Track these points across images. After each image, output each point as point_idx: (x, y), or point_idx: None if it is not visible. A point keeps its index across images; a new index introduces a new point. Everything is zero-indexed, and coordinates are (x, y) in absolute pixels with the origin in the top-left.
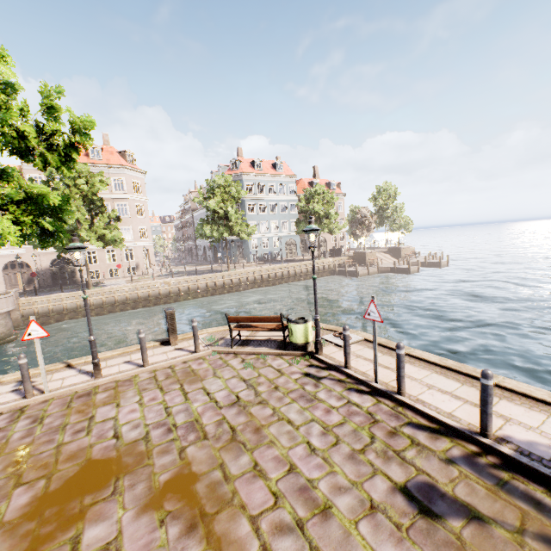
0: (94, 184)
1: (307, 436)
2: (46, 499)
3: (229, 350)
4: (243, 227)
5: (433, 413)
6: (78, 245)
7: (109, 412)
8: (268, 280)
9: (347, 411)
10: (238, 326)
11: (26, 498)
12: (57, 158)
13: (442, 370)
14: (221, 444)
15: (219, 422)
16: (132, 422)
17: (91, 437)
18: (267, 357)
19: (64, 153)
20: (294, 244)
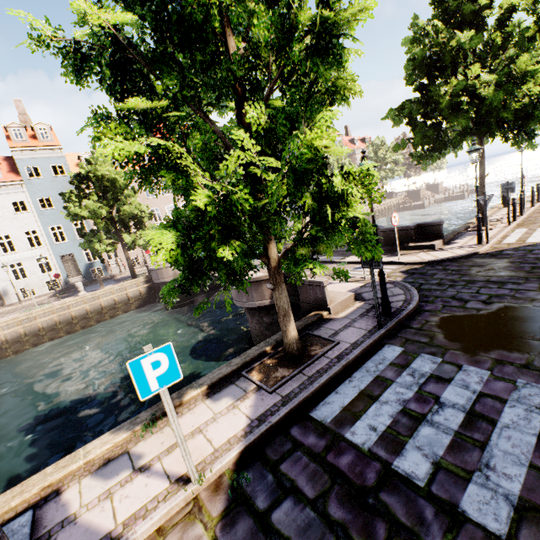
0: None
1: None
2: None
3: None
4: None
5: None
6: None
7: None
8: None
9: None
10: None
11: None
12: None
13: None
14: None
15: None
16: None
17: None
18: None
19: None
20: None
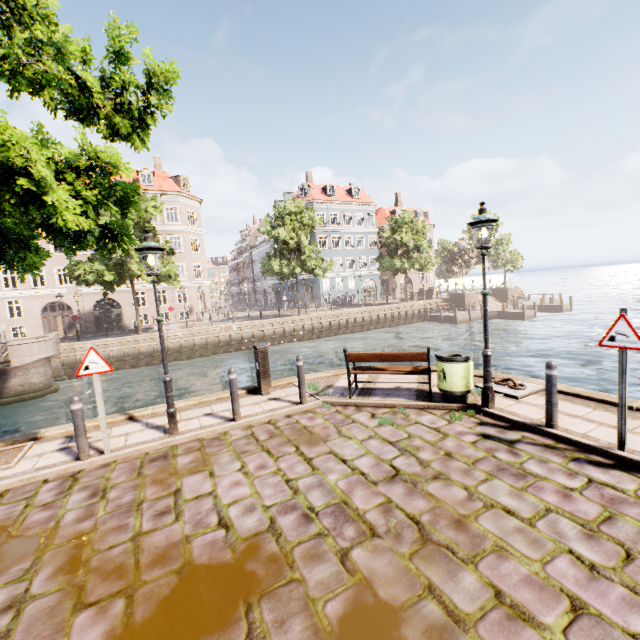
0: (147, 209)
1: (560, 539)
2: None
3: (347, 401)
4: (318, 261)
5: None
6: (153, 245)
7: (202, 485)
8: (346, 326)
9: (602, 497)
10: (356, 369)
11: (95, 635)
12: (127, 123)
13: None
14: (409, 547)
15: (383, 507)
16: (241, 501)
17: (184, 524)
18: (407, 411)
19: (136, 117)
20: (373, 285)
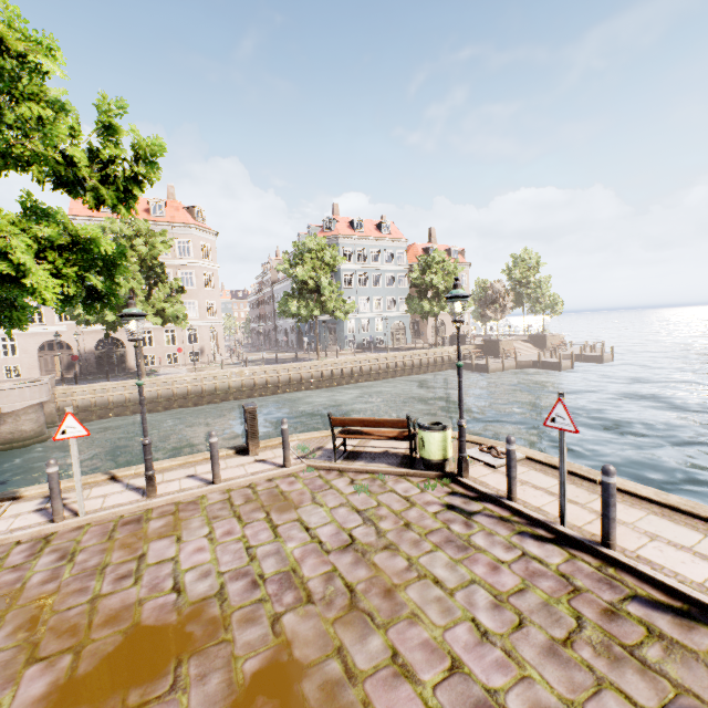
0: (154, 245)
1: (470, 608)
2: (72, 690)
3: (331, 466)
4: (339, 303)
5: (673, 583)
6: (135, 312)
7: (167, 550)
8: (369, 373)
9: (525, 570)
10: (343, 432)
11: (41, 685)
12: (113, 194)
13: (662, 510)
14: (335, 613)
15: (327, 575)
16: (199, 567)
17: (141, 588)
18: (386, 478)
19: (123, 188)
20: (403, 327)
